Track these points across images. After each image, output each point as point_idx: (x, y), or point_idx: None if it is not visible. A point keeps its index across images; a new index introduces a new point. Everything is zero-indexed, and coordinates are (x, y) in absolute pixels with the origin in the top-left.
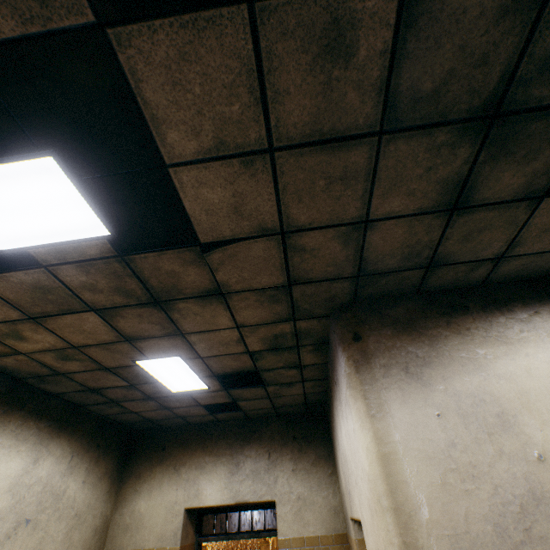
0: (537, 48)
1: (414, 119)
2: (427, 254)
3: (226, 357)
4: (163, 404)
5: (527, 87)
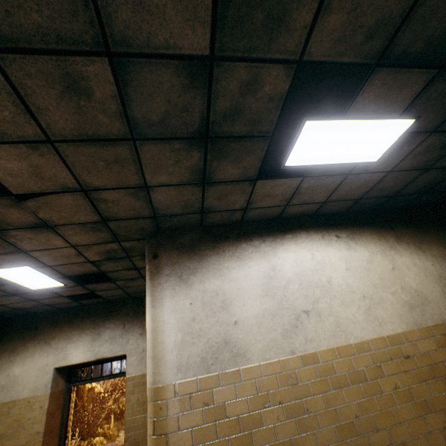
0: (217, 108)
1: (154, 134)
2: (198, 206)
3: (72, 265)
4: (28, 298)
5: (220, 126)
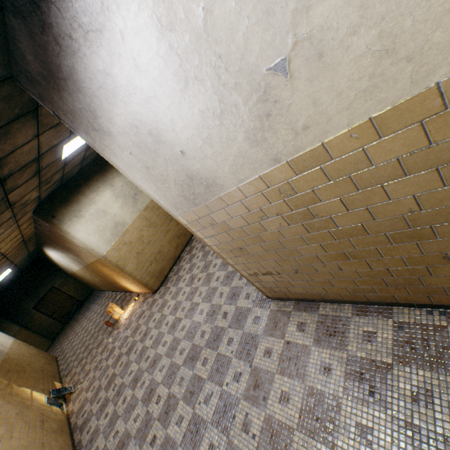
0: None
1: None
2: None
3: None
4: None
5: None
